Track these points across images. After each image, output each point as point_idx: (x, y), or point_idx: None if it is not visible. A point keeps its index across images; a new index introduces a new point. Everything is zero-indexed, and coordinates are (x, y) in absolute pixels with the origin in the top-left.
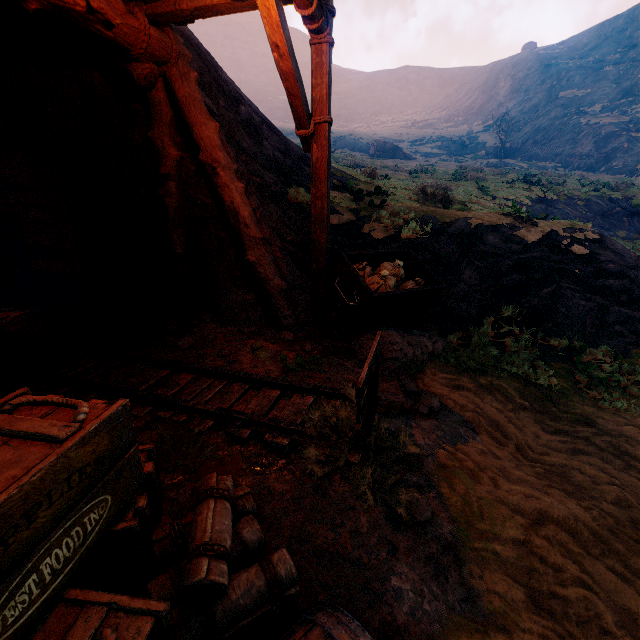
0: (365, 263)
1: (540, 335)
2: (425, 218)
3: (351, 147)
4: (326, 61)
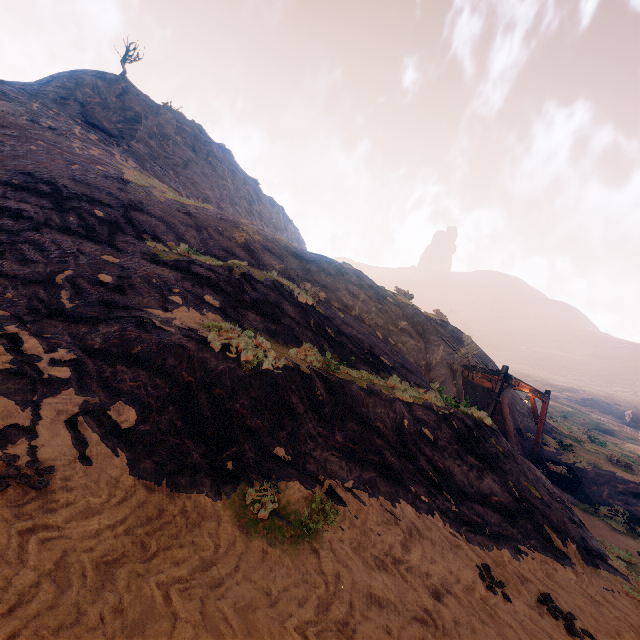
0: (550, 462)
1: (632, 523)
2: (592, 463)
3: (602, 409)
4: (545, 407)
